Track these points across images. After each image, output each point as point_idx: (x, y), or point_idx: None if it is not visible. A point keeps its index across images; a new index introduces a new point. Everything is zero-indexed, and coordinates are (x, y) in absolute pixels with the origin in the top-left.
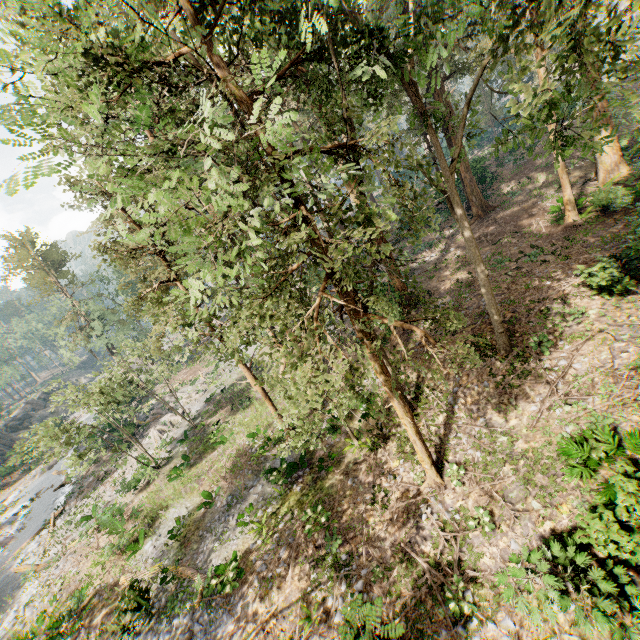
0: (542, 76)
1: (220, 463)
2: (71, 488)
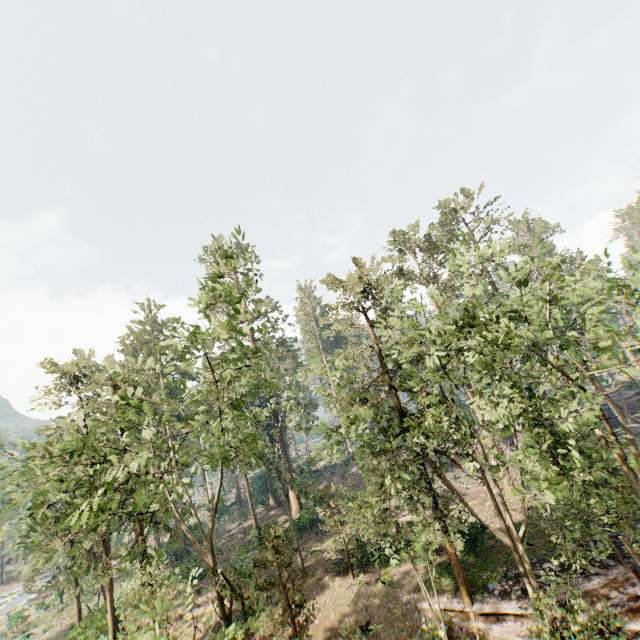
0: None
1: (73, 611)
2: (35, 596)
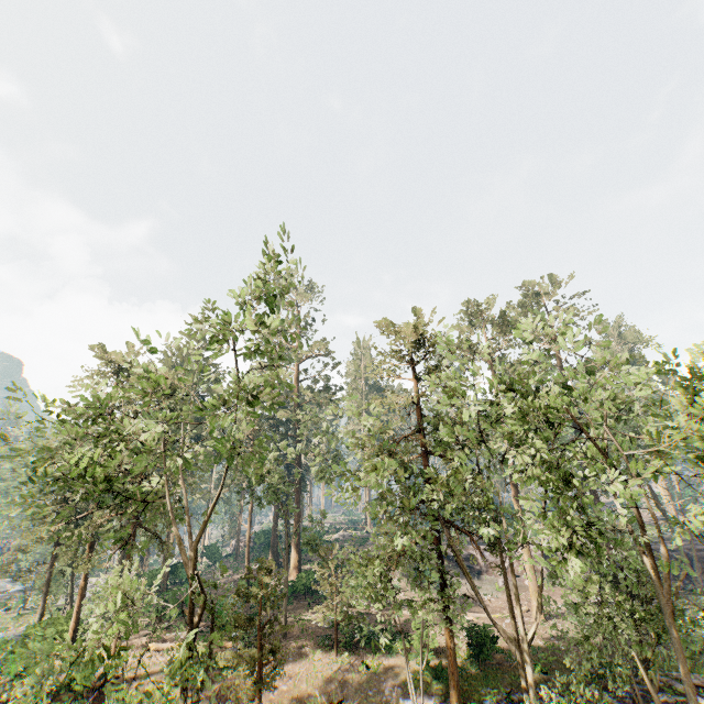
0: (249, 506)
1: (33, 620)
2: None
